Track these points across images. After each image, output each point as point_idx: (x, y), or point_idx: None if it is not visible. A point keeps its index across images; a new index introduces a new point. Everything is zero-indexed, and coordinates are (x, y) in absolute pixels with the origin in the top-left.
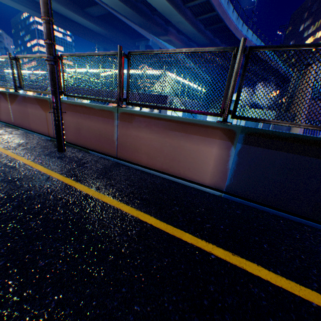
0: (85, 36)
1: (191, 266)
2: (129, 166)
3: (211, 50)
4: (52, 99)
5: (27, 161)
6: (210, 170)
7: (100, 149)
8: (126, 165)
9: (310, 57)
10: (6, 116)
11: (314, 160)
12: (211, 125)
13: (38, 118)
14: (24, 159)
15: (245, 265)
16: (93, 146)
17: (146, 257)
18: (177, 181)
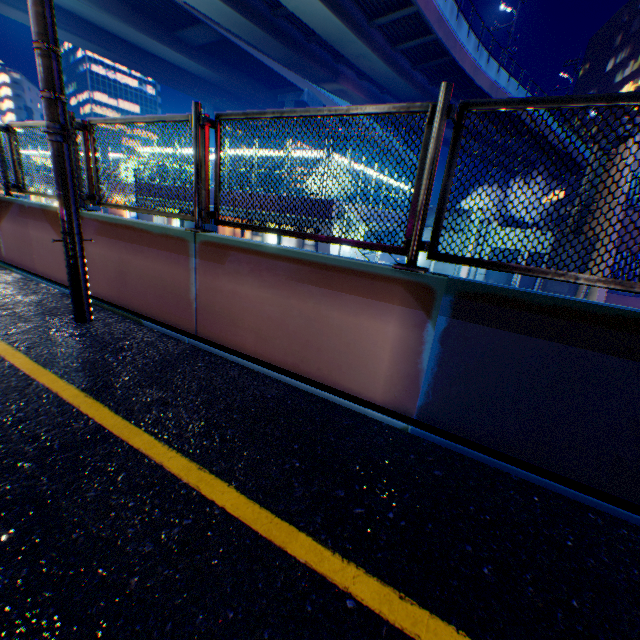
0: (178, 85)
1: (289, 633)
2: (219, 356)
3: (383, 110)
4: (61, 212)
5: None
6: (385, 372)
7: (164, 317)
8: (213, 353)
9: (597, 126)
10: None
11: (610, 360)
12: (383, 274)
13: (48, 250)
14: None
15: (425, 631)
16: (150, 309)
17: (182, 604)
18: (315, 392)
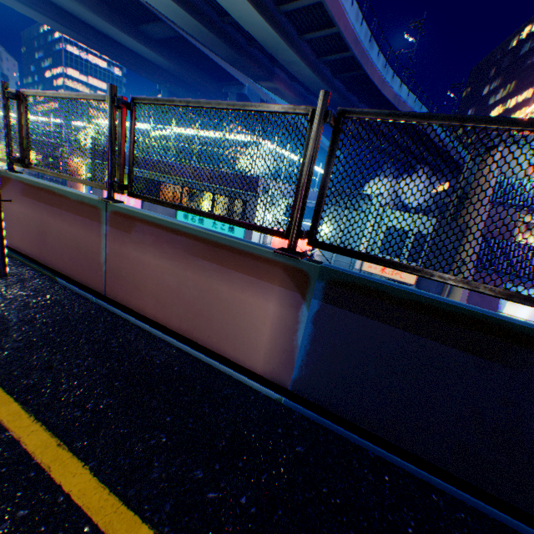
0: (138, 70)
1: None
2: (122, 318)
3: (273, 109)
4: None
5: None
6: (265, 345)
7: (78, 276)
8: (117, 314)
9: (452, 142)
10: None
11: (456, 353)
12: (266, 256)
13: None
14: None
15: None
16: (66, 268)
17: None
18: (204, 359)
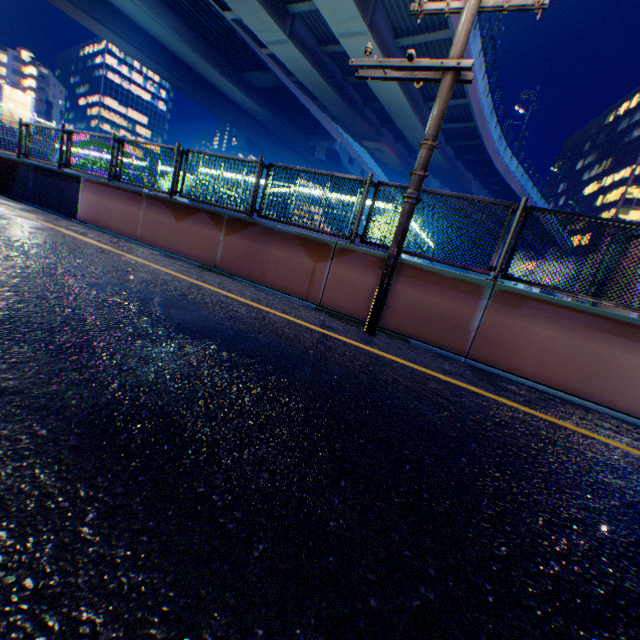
0: (223, 114)
1: None
2: (500, 375)
3: None
4: (394, 252)
5: (363, 346)
6: None
7: (428, 339)
8: (492, 372)
9: None
10: (202, 251)
11: None
12: None
13: (290, 268)
14: (351, 341)
15: None
16: (413, 331)
17: None
18: (600, 410)
